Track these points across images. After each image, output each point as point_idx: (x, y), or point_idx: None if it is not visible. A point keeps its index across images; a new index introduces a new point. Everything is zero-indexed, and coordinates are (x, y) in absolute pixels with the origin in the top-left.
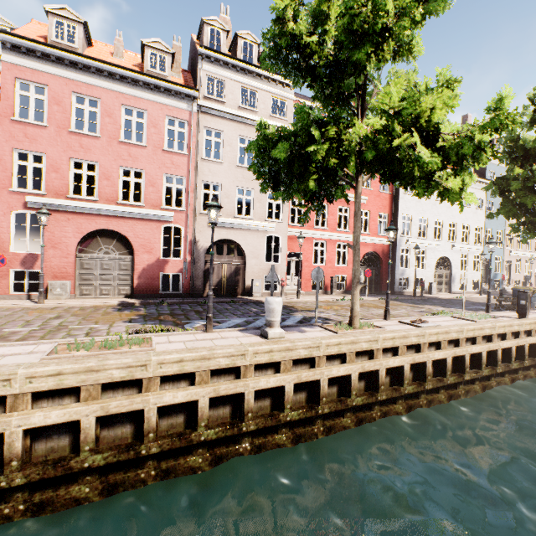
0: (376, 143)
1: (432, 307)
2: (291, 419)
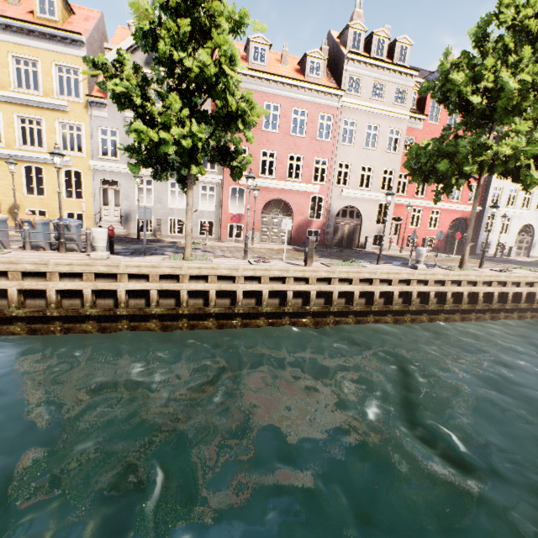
0: (506, 164)
1: (512, 265)
2: (430, 309)
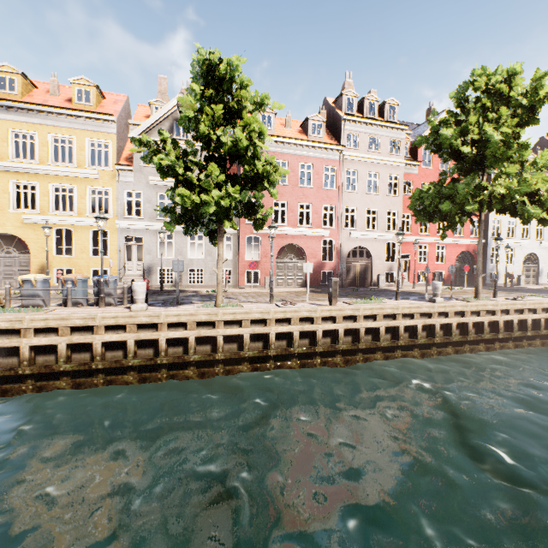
0: (503, 202)
1: (524, 293)
2: (454, 340)
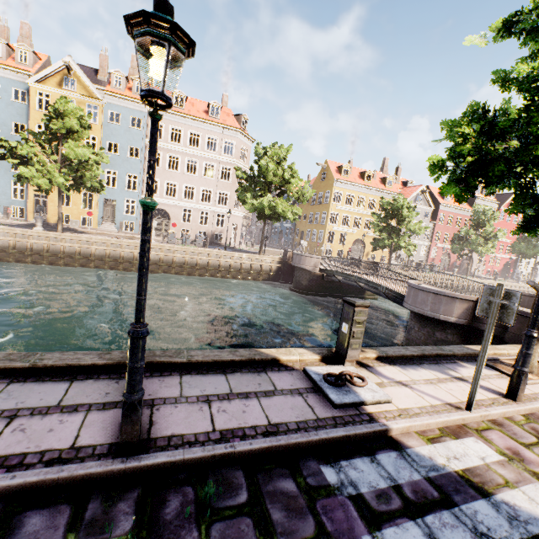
0: None
1: None
2: None
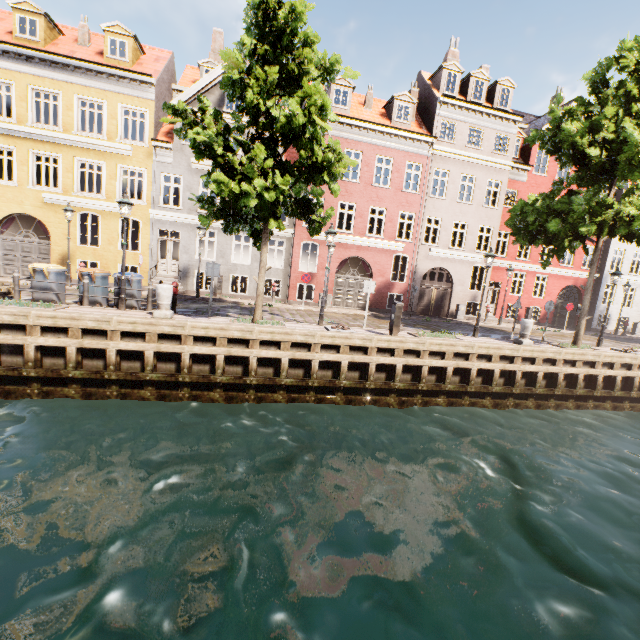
0: (630, 226)
1: (638, 345)
2: (538, 392)
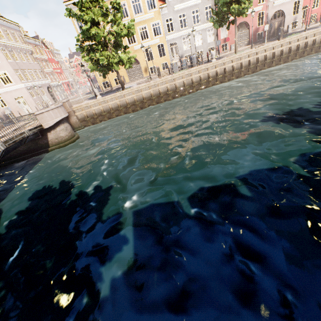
0: None
1: None
2: None
